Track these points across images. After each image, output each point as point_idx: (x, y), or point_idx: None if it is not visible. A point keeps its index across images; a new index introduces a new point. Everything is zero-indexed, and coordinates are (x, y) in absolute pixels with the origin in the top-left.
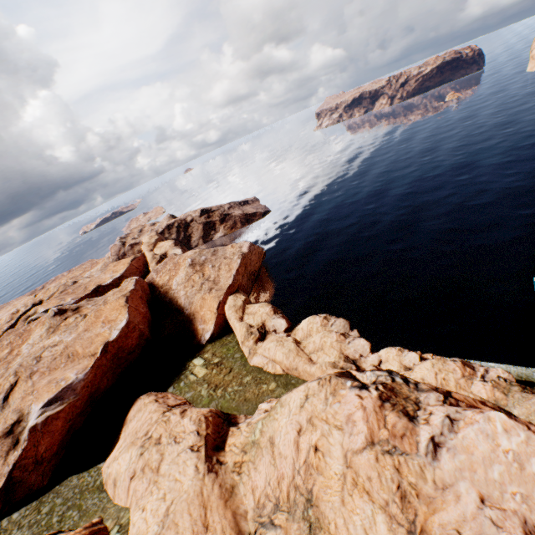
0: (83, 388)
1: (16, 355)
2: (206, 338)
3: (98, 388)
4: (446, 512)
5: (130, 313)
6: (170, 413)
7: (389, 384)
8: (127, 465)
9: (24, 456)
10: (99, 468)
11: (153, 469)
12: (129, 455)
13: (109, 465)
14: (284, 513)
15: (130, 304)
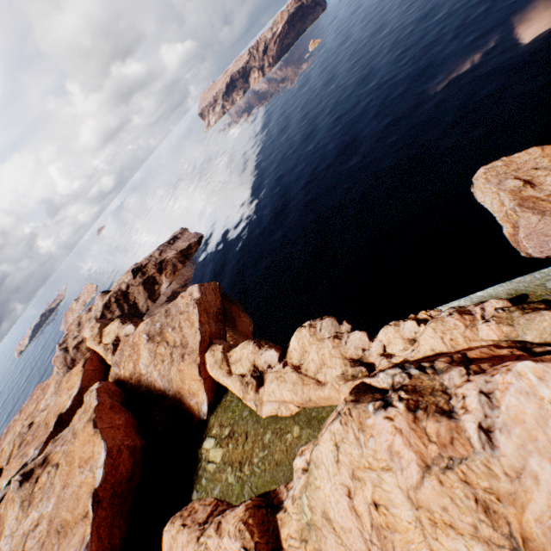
0: None
1: None
2: (205, 411)
3: (111, 548)
4: (534, 502)
5: (106, 437)
6: (205, 537)
7: (408, 384)
8: None
9: None
10: None
11: None
12: None
13: None
14: None
15: (101, 427)
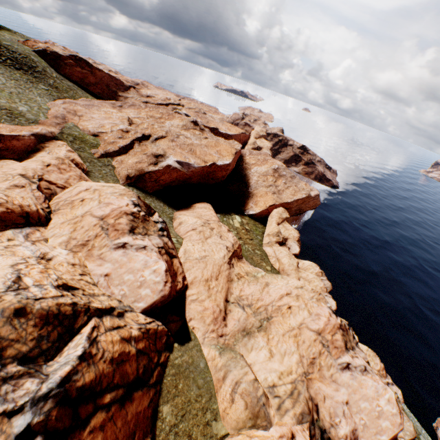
0: (191, 171)
1: (162, 122)
2: (250, 213)
3: (192, 178)
4: (326, 387)
5: (233, 161)
6: (223, 224)
7: (346, 327)
8: (193, 223)
9: (156, 172)
10: (173, 210)
11: (205, 236)
12: (196, 220)
13: (180, 214)
14: (251, 311)
15: (235, 157)
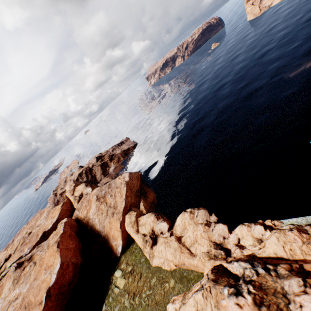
0: None
1: None
2: (119, 251)
3: None
4: None
5: (62, 255)
6: None
7: (256, 280)
8: None
9: None
10: None
11: None
12: None
13: None
14: None
15: (61, 247)
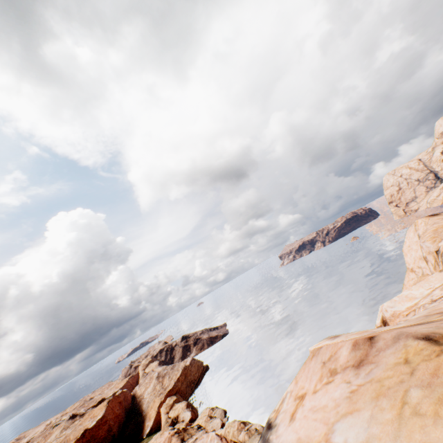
0: None
1: None
2: (147, 431)
3: None
4: None
5: (107, 409)
6: None
7: (187, 427)
8: None
9: None
10: None
11: None
12: None
13: None
14: None
15: (109, 404)
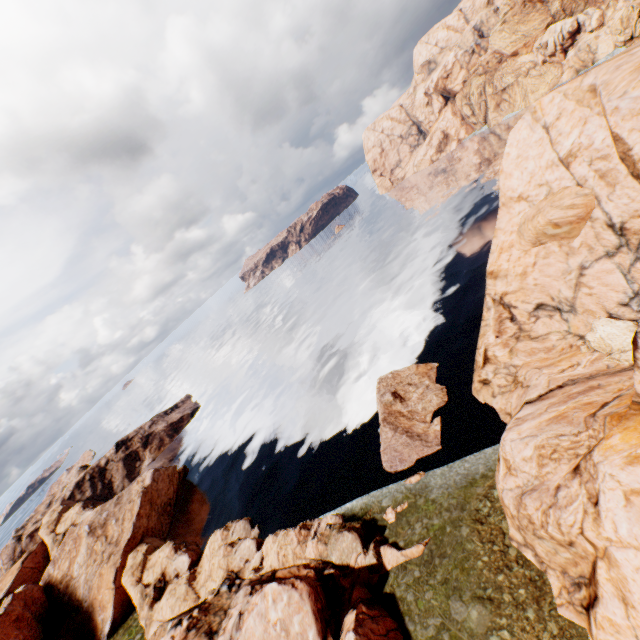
0: None
1: None
2: (106, 631)
3: None
4: None
5: None
6: None
7: (209, 601)
8: None
9: None
10: None
11: None
12: None
13: None
14: None
15: None
